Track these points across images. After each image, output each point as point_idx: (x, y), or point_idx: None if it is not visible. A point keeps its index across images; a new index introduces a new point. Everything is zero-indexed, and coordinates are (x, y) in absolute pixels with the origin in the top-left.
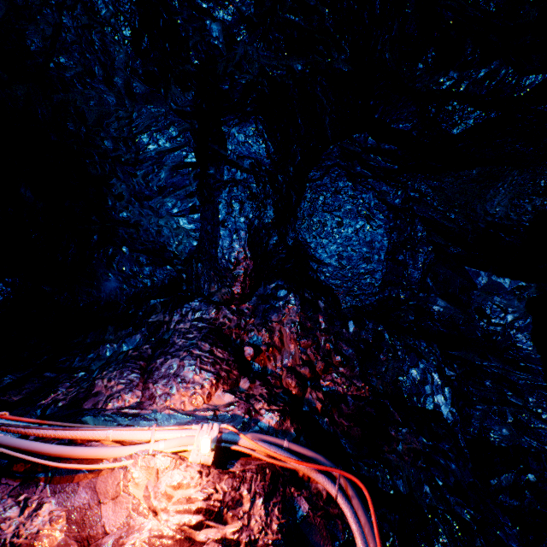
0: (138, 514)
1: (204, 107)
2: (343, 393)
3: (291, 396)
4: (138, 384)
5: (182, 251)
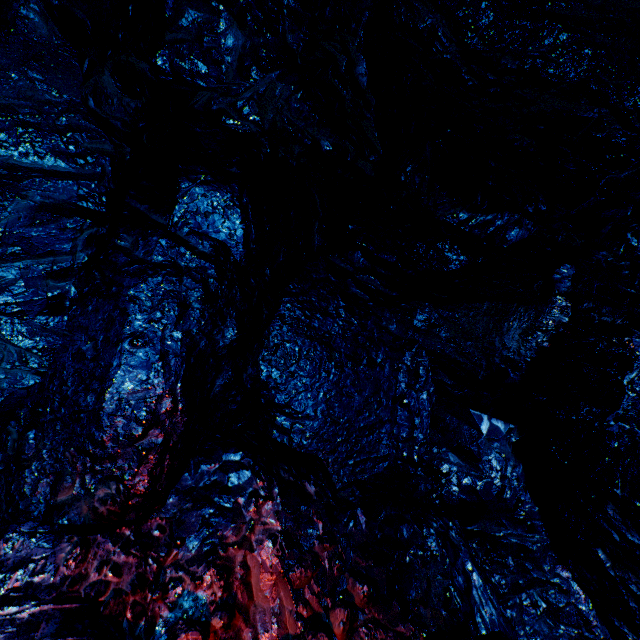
0: None
1: (145, 138)
2: None
3: None
4: None
5: None
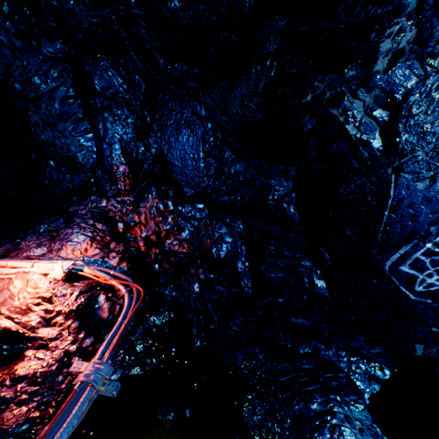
0: (10, 299)
1: (73, 53)
2: (175, 251)
3: (139, 251)
4: (46, 244)
5: (87, 162)
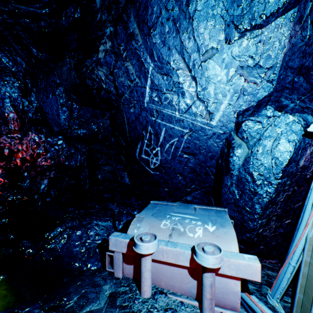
0: None
1: None
2: (42, 164)
3: (16, 165)
4: None
5: None
